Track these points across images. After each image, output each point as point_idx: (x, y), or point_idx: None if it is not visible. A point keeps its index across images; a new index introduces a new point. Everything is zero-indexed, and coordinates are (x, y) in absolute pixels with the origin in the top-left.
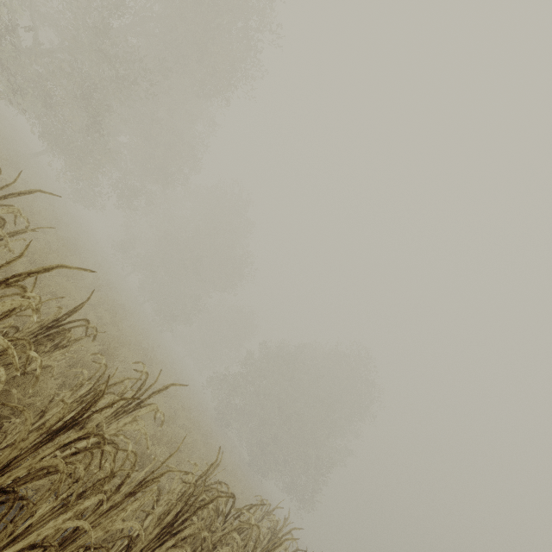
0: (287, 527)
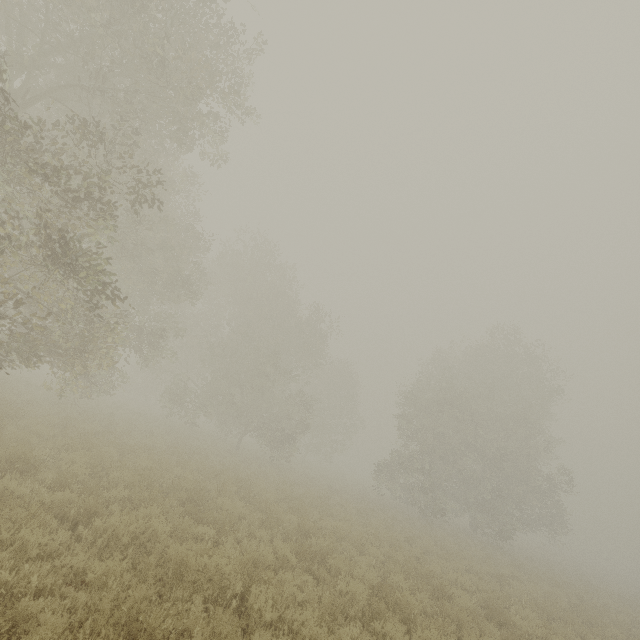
0: (551, 562)
